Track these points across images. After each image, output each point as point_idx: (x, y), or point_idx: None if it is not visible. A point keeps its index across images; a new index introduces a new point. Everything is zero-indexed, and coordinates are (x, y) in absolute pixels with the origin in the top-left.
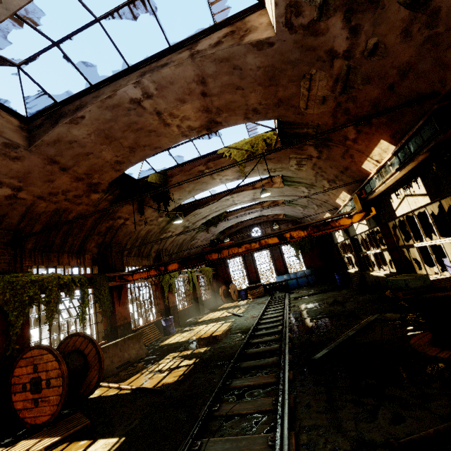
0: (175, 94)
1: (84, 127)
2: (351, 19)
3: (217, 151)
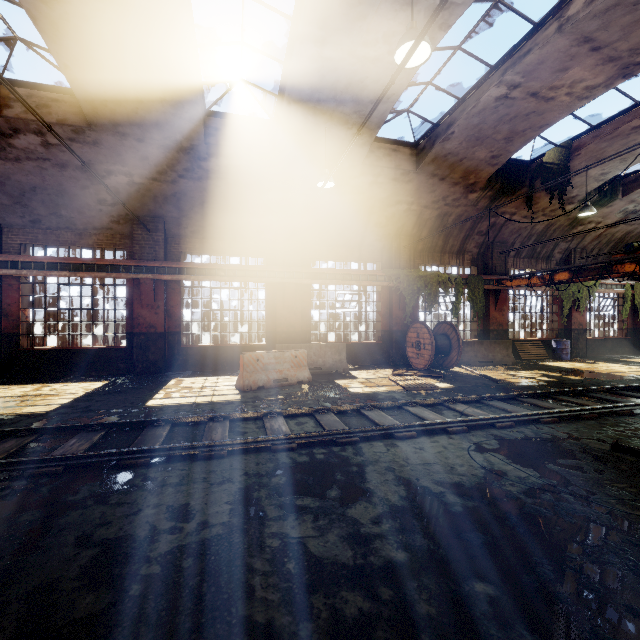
0: (550, 69)
1: (455, 140)
2: None
3: None
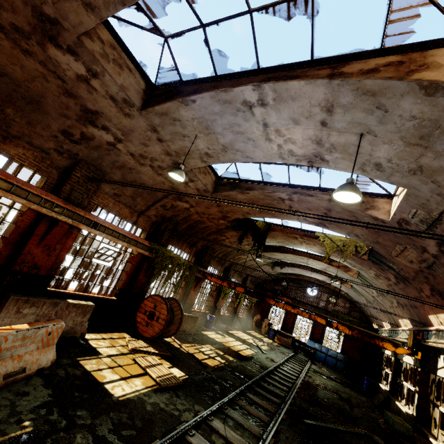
0: (307, 206)
1: (244, 196)
2: (442, 247)
3: (315, 232)
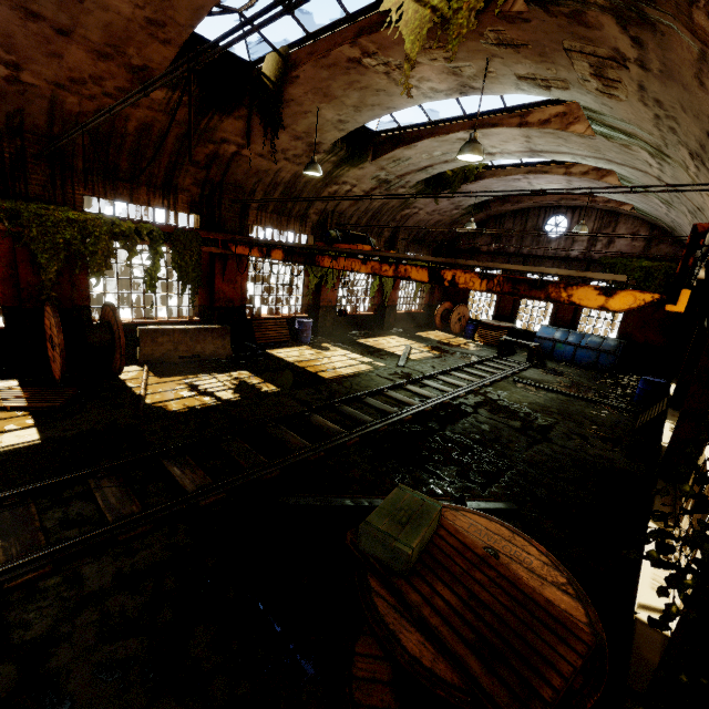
0: None
1: None
2: None
3: (382, 1)
